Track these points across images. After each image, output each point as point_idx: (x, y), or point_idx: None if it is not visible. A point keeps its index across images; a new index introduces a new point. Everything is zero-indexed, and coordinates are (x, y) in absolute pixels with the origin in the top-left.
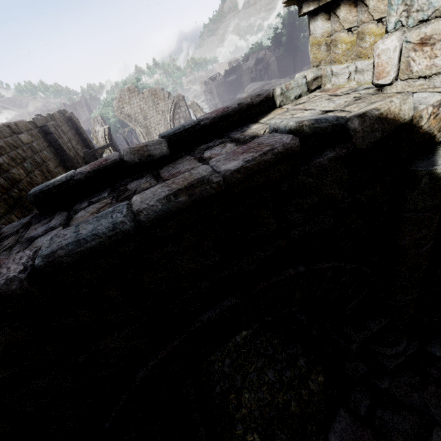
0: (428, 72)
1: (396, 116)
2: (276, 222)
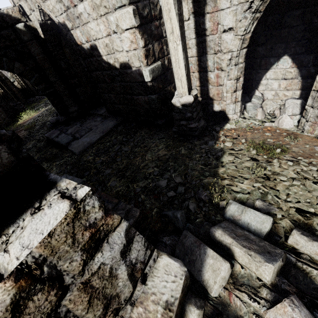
0: (17, 2)
1: None
2: None
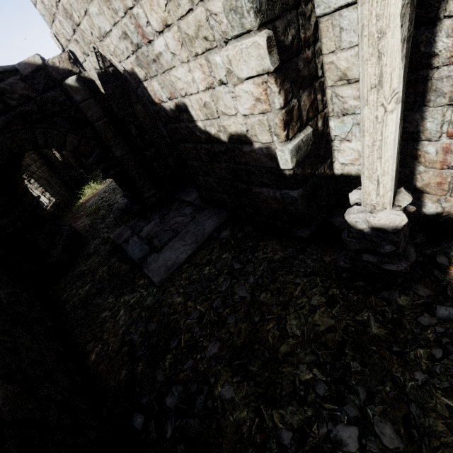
0: (66, 45)
1: (34, 62)
2: (3, 104)
